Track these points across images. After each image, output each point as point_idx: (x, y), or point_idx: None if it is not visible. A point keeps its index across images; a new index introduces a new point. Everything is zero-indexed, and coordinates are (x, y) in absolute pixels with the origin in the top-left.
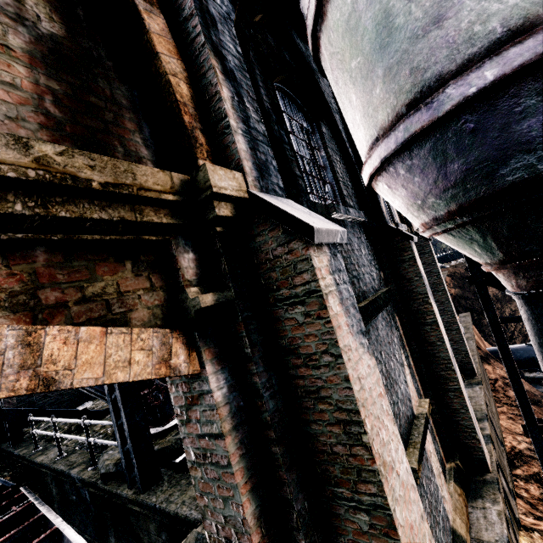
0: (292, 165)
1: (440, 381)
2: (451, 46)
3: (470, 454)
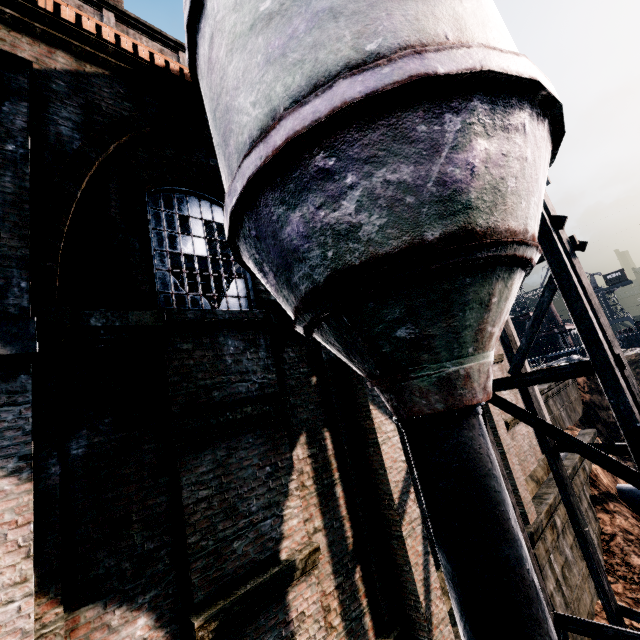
0: (134, 272)
1: (384, 522)
2: (232, 155)
3: (416, 633)
